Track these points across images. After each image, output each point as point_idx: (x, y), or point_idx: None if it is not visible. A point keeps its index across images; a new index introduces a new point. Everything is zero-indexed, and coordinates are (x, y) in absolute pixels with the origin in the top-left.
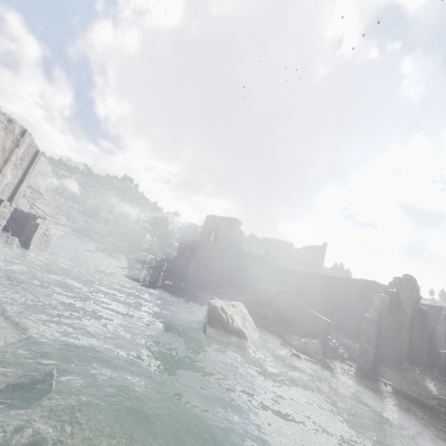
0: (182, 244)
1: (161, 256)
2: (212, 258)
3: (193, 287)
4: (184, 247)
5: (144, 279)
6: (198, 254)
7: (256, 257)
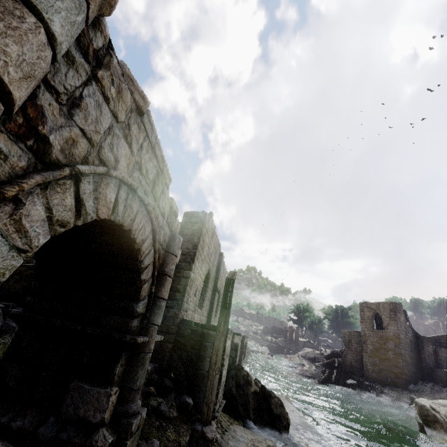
0: (345, 336)
1: (323, 349)
2: (386, 349)
3: (379, 384)
4: (348, 338)
5: (325, 378)
6: (368, 346)
7: (438, 338)
